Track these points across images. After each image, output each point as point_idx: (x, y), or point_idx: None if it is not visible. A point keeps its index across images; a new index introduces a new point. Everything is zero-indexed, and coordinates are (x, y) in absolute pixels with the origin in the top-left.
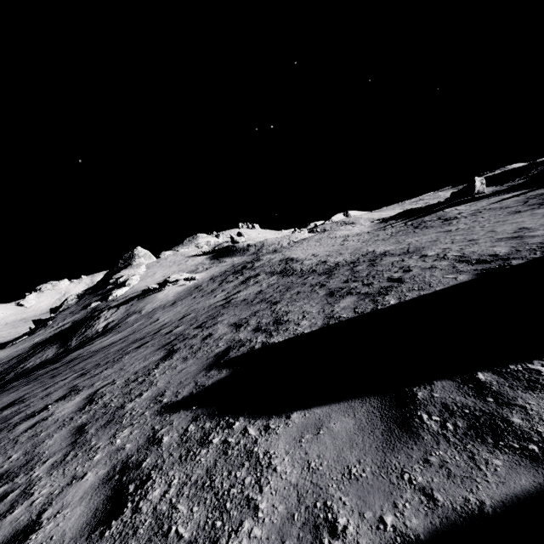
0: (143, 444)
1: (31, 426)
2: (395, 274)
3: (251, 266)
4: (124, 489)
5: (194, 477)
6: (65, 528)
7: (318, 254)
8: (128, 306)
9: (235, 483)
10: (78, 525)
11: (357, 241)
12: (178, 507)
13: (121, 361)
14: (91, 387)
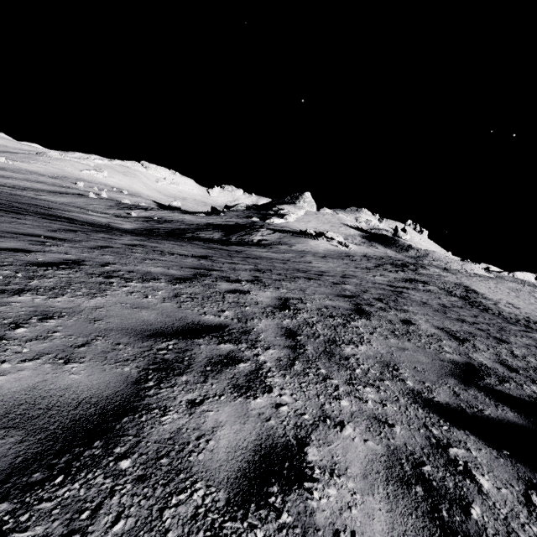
0: (430, 451)
1: (232, 291)
2: None
3: (414, 268)
4: None
5: None
6: (373, 536)
7: (519, 307)
8: (282, 235)
9: None
10: None
11: None
12: None
13: (297, 282)
14: (277, 289)
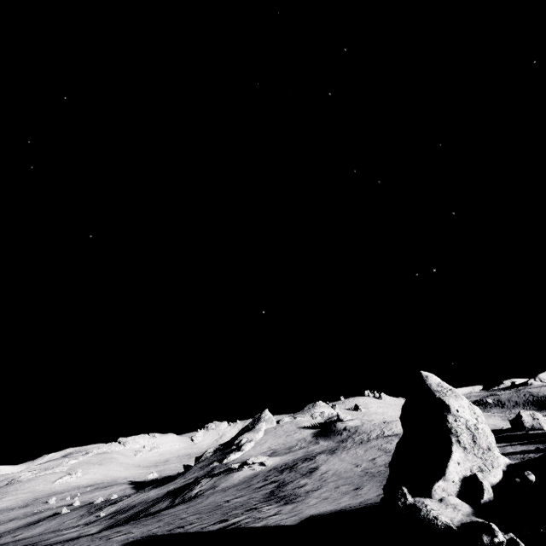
0: None
1: (112, 539)
2: (230, 518)
3: (296, 466)
4: None
5: None
6: None
7: (326, 472)
8: (217, 478)
9: None
10: None
11: (365, 466)
12: None
13: (150, 525)
14: (132, 532)
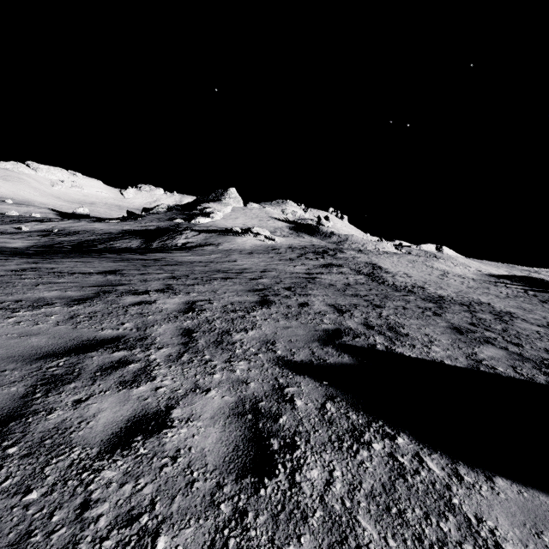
0: (270, 393)
1: (137, 303)
2: None
3: (333, 254)
4: (265, 439)
5: (365, 484)
6: (204, 446)
7: (411, 276)
8: (208, 236)
9: (447, 540)
10: (219, 453)
11: (460, 283)
12: (359, 520)
13: (212, 284)
14: (188, 294)
